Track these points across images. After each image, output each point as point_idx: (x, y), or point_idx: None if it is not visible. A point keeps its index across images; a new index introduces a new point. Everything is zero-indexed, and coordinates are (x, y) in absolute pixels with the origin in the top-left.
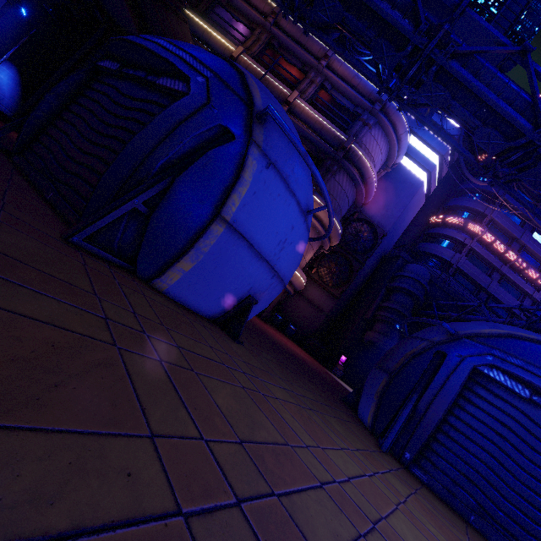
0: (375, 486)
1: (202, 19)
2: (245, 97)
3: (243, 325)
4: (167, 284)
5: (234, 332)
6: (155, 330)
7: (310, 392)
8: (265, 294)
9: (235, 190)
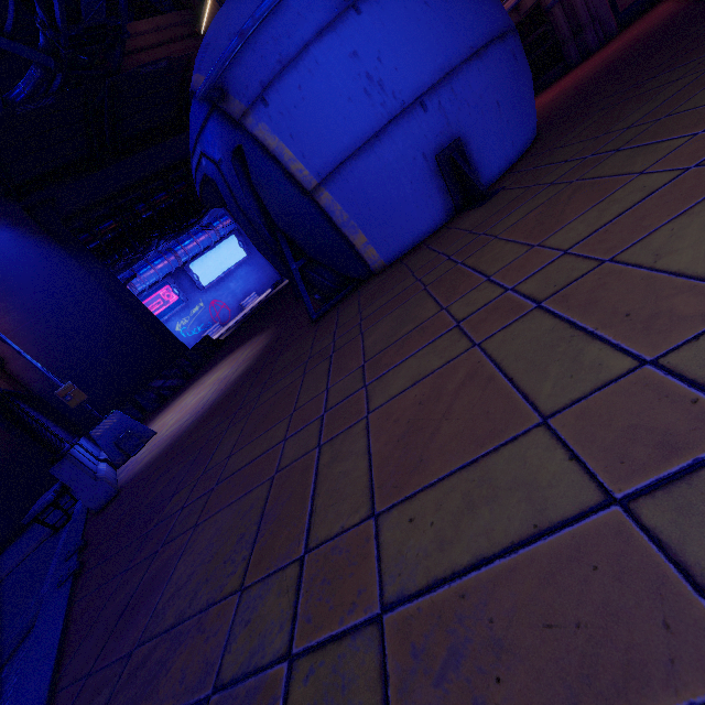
0: (700, 174)
1: (204, 7)
2: (208, 107)
3: (472, 180)
4: (378, 260)
5: (478, 196)
6: (345, 329)
7: (697, 67)
8: (455, 120)
9: (287, 166)
